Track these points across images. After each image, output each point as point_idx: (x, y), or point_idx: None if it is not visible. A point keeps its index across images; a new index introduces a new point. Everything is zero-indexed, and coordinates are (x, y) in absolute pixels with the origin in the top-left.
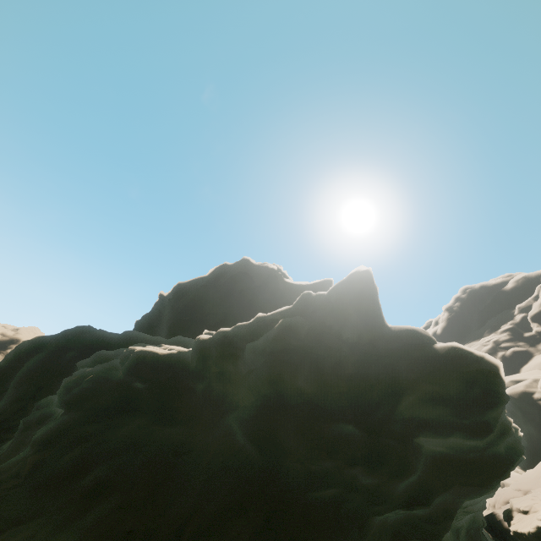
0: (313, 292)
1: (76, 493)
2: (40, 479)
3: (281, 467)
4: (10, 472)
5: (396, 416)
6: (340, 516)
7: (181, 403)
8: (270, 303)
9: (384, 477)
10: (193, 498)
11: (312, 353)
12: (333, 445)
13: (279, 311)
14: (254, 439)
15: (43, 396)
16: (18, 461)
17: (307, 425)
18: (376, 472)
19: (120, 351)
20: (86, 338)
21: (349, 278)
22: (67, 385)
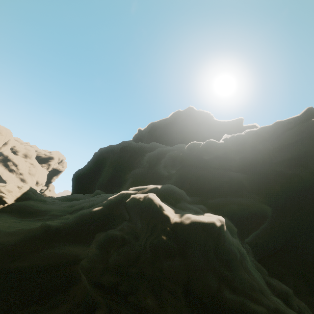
0: (231, 125)
1: (223, 189)
2: (200, 186)
3: None
4: (180, 185)
5: None
6: None
7: (231, 164)
8: (207, 132)
9: None
10: (279, 190)
11: None
12: None
13: (291, 118)
14: (309, 167)
15: (126, 170)
16: (177, 183)
17: None
18: None
19: (169, 148)
20: (135, 145)
21: None
22: (173, 157)
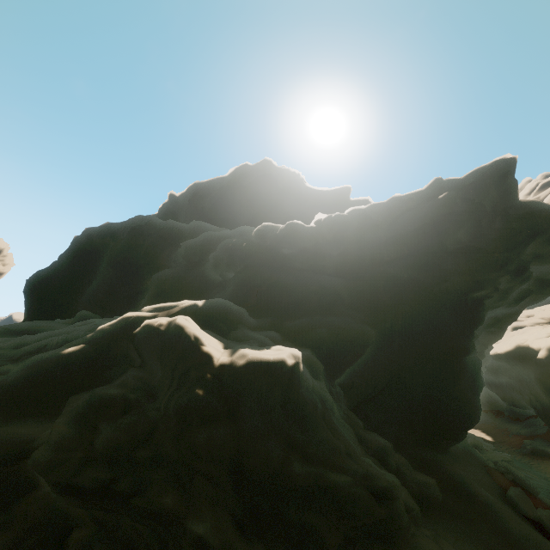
0: (333, 198)
1: (310, 304)
2: (274, 300)
3: (451, 282)
4: (240, 299)
5: (524, 251)
6: (483, 305)
7: (325, 263)
8: (294, 206)
9: (516, 282)
10: (389, 304)
11: (476, 214)
12: (506, 261)
13: (413, 192)
14: (429, 269)
15: (144, 273)
16: (235, 295)
17: (478, 255)
18: (515, 279)
19: (224, 232)
20: (162, 225)
21: (494, 164)
22: (230, 250)
